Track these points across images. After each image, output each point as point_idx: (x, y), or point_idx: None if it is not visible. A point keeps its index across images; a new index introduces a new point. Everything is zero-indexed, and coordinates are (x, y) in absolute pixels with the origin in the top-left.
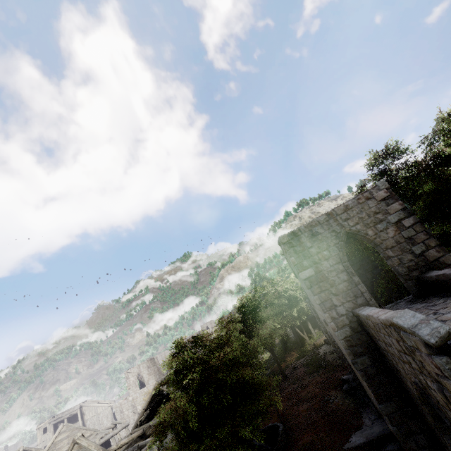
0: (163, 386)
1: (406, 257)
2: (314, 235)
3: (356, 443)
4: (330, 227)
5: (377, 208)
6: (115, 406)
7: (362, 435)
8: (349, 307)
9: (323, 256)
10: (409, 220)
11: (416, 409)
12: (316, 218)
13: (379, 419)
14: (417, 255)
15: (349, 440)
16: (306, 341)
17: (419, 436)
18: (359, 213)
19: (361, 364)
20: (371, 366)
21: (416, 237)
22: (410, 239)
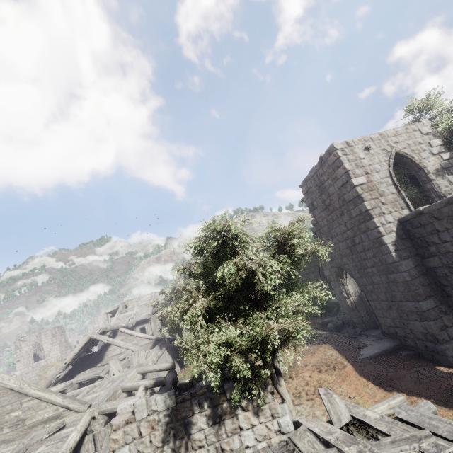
0: (100, 336)
1: (443, 183)
2: (367, 149)
3: (370, 354)
4: (382, 146)
5: (421, 139)
6: None
7: (373, 349)
8: (396, 216)
9: (375, 168)
10: (447, 154)
11: (451, 305)
12: (369, 135)
13: (381, 338)
14: (451, 183)
15: (360, 354)
16: None
17: (451, 329)
18: (407, 140)
19: (406, 266)
20: (413, 268)
21: (451, 169)
22: (446, 170)
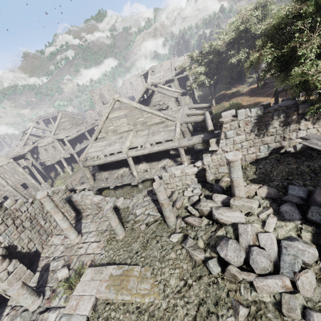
0: (153, 87)
1: None
2: None
3: None
4: None
5: None
6: (86, 114)
7: None
8: None
9: None
10: None
11: None
12: None
13: None
14: None
15: None
16: (247, 79)
17: None
18: None
19: None
20: None
21: None
22: None
